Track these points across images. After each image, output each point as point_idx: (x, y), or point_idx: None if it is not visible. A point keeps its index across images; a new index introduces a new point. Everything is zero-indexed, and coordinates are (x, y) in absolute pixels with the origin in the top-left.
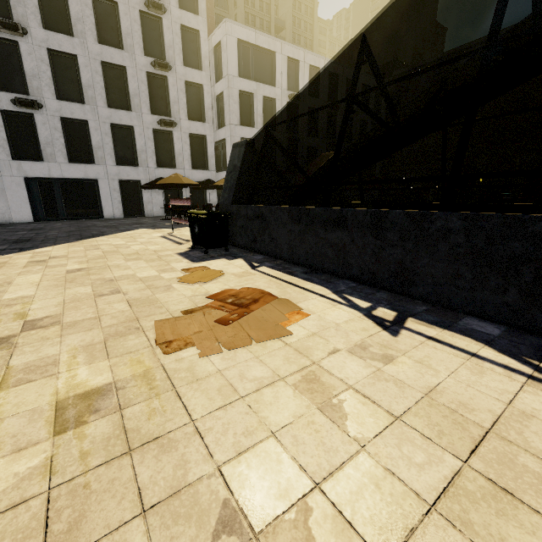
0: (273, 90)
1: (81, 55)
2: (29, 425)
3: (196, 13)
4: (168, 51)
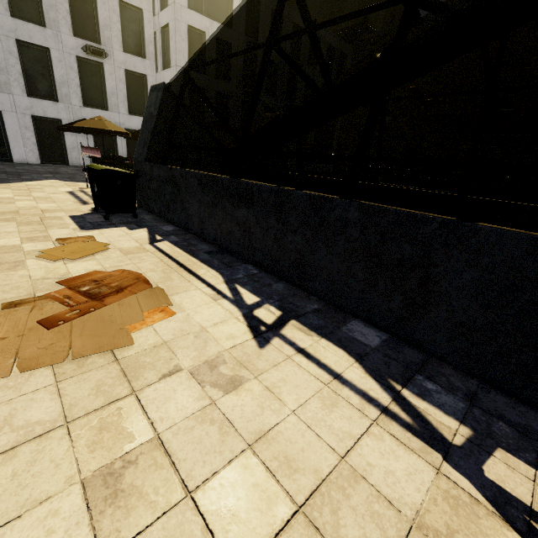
0: (229, 32)
1: None
2: None
3: None
4: None
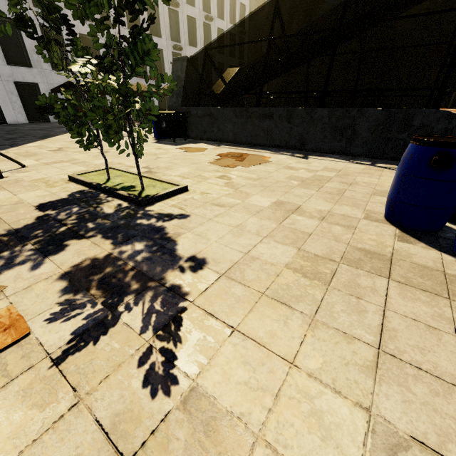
0: None
1: None
2: (217, 180)
3: None
4: None
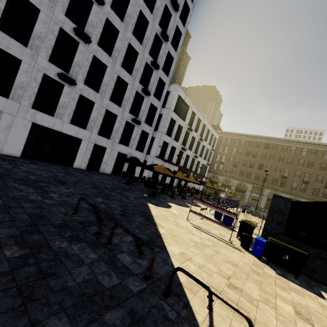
0: (183, 123)
1: (110, 67)
2: None
3: (166, 75)
4: (150, 86)
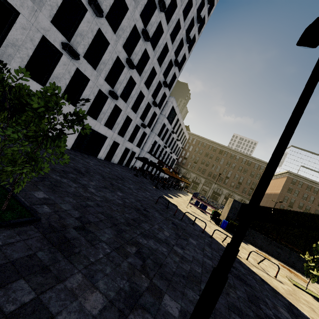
0: (170, 126)
1: (137, 84)
2: None
3: (168, 89)
4: (157, 98)
